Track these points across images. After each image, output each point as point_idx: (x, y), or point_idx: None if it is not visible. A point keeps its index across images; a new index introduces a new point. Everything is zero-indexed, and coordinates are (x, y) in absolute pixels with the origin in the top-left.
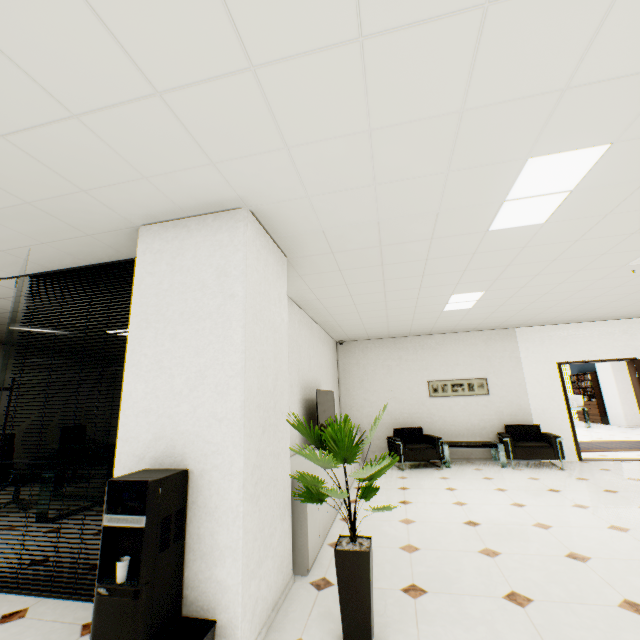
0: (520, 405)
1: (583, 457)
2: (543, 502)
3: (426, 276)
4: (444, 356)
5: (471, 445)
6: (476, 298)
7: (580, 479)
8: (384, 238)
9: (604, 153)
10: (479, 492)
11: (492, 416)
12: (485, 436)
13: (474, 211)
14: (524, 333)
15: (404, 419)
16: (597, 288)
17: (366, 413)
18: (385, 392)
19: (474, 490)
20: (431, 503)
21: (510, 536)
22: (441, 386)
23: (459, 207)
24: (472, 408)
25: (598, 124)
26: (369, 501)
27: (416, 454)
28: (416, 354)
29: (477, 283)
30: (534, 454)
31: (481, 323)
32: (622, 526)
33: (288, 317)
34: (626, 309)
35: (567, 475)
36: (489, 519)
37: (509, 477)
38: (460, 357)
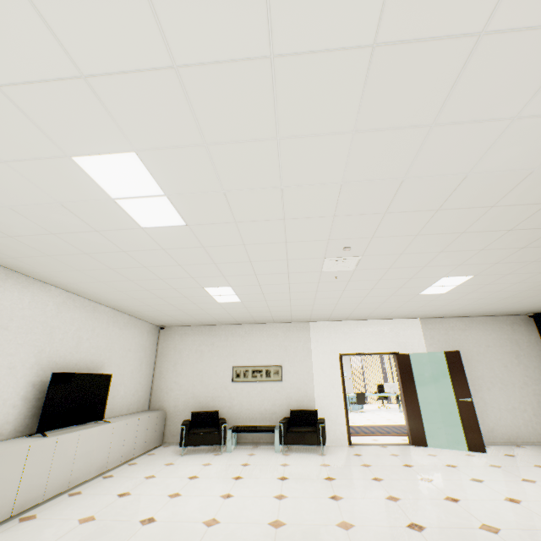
0: (307, 391)
1: (357, 441)
2: (254, 492)
3: (150, 268)
4: (250, 344)
5: (252, 430)
6: (232, 292)
7: (322, 465)
8: (45, 226)
9: (142, 160)
10: (213, 481)
11: (283, 401)
12: (275, 420)
13: (98, 206)
14: (316, 327)
15: (207, 402)
16: (329, 290)
17: (174, 396)
18: (195, 376)
19: (212, 478)
20: (148, 495)
21: (160, 537)
22: (244, 371)
23: (76, 201)
24: (267, 393)
25: (91, 129)
26: (90, 493)
27: (198, 438)
28: (227, 341)
29: (212, 278)
30: (301, 439)
31: (273, 316)
32: (284, 521)
33: (28, 298)
34: (381, 310)
35: (318, 461)
36: (173, 515)
37: (266, 463)
38: (263, 345)
